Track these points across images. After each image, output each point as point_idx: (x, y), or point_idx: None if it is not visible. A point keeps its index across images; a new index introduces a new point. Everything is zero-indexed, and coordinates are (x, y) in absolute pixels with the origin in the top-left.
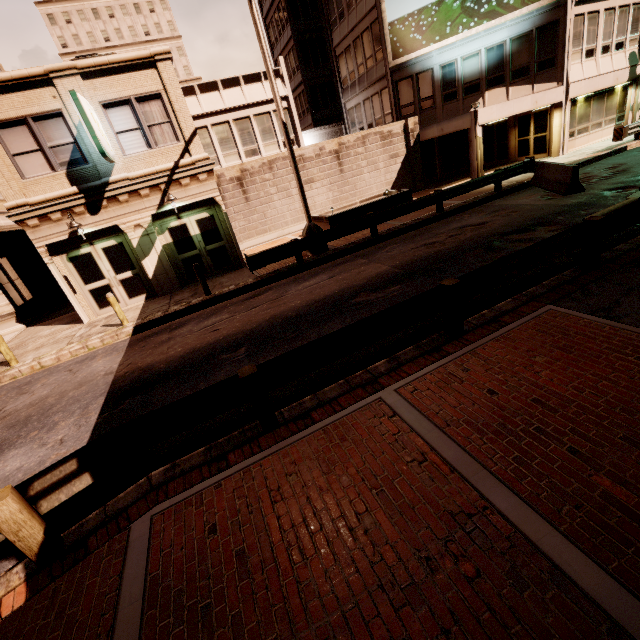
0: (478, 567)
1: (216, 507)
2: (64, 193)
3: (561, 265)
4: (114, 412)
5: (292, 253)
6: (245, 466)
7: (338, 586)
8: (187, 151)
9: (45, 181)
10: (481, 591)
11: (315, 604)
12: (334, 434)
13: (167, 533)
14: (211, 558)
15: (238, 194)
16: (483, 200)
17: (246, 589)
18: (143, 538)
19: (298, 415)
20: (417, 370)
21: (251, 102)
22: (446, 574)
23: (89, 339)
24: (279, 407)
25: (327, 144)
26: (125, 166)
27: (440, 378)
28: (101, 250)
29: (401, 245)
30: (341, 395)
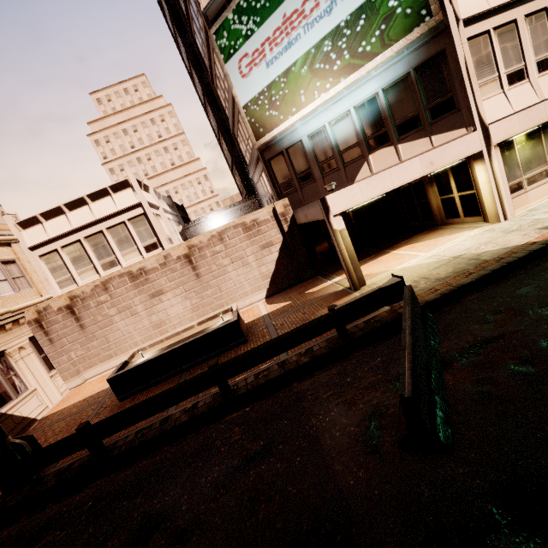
0: None
1: None
2: None
3: None
4: None
5: None
6: None
7: None
8: None
9: None
10: None
11: None
12: None
13: None
14: None
15: (71, 323)
16: (310, 363)
17: None
18: None
19: None
20: None
21: (100, 217)
22: None
23: None
24: None
25: (173, 250)
26: None
27: None
28: None
29: None
30: None
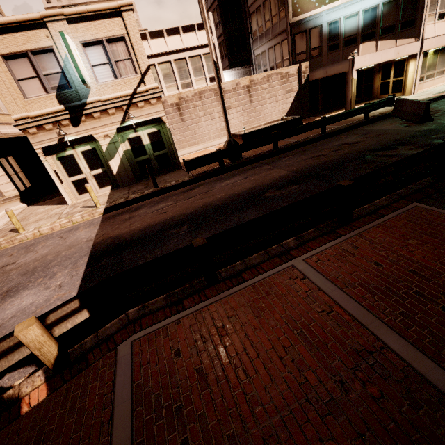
0: (381, 390)
1: (178, 337)
2: (54, 110)
3: (420, 174)
4: (96, 267)
5: (217, 160)
6: (196, 309)
7: (275, 398)
8: (142, 81)
9: (41, 100)
10: (385, 408)
11: (259, 410)
12: (260, 289)
13: (144, 354)
14: (178, 373)
15: (176, 116)
16: (355, 126)
17: (207, 396)
18: (127, 356)
19: (232, 275)
20: (318, 246)
21: (187, 47)
22: (357, 394)
23: (73, 216)
24: (215, 268)
25: (241, 80)
26: (98, 91)
27: (337, 252)
28: (80, 153)
29: (296, 156)
30: (263, 262)
